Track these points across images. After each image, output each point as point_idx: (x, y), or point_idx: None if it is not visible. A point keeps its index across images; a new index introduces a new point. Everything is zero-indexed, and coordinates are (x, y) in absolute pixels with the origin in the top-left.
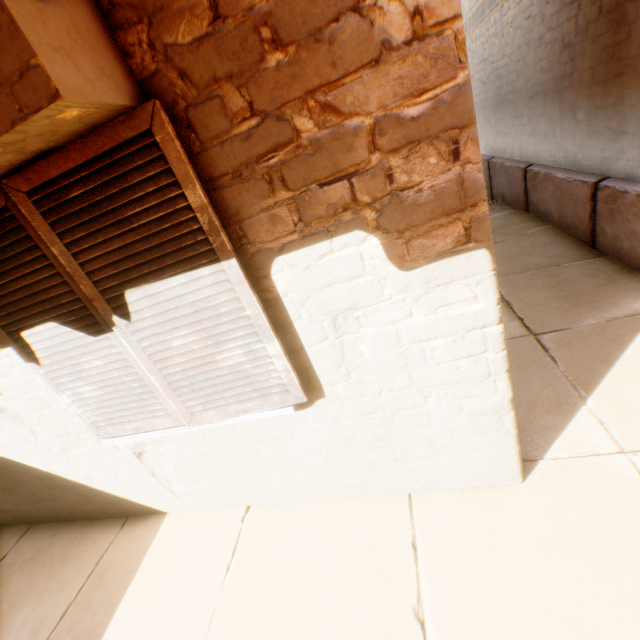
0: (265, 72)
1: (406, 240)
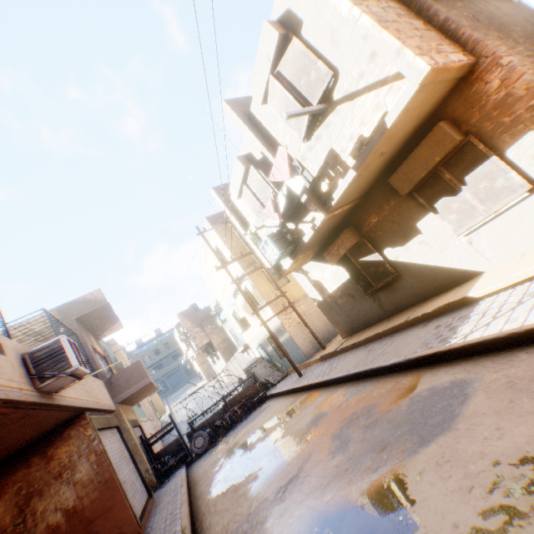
0: (492, 117)
1: None
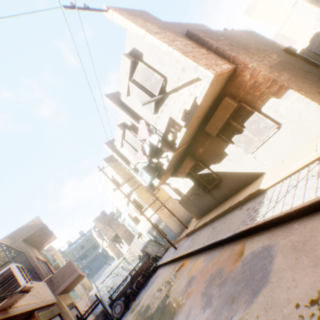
0: (250, 92)
1: (277, 95)
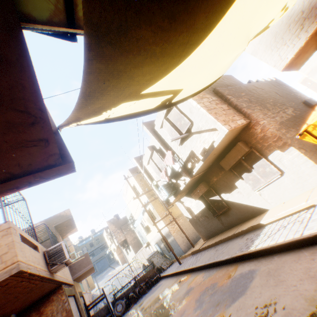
0: (260, 142)
1: (281, 149)
